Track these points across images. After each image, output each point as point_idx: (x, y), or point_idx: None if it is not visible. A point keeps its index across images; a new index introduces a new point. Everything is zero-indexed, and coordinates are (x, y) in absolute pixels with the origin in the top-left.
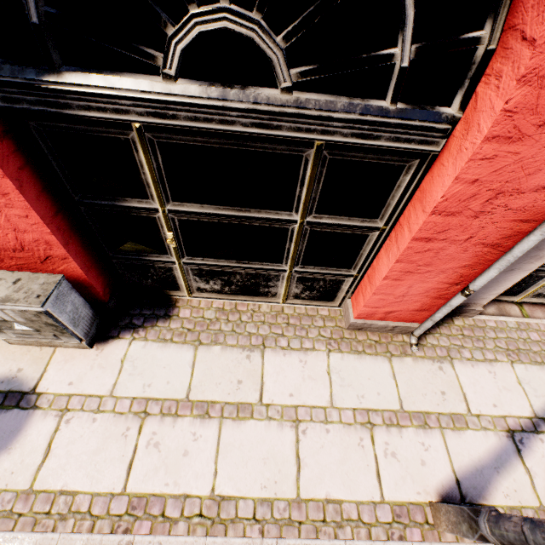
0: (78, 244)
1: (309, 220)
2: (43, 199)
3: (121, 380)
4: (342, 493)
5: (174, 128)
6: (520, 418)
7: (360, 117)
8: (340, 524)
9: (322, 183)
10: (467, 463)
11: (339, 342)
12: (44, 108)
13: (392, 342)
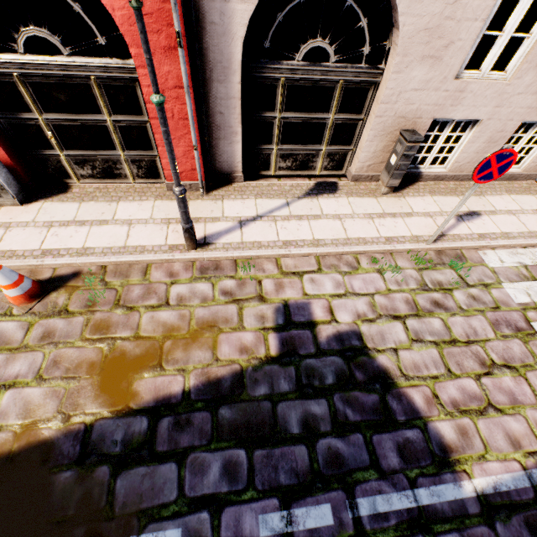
0: (4, 142)
1: (113, 119)
2: None
3: (38, 216)
4: (147, 243)
5: (31, 75)
6: (249, 217)
7: (100, 65)
8: (143, 252)
9: (106, 97)
10: (213, 232)
11: (162, 196)
12: None
13: (193, 195)
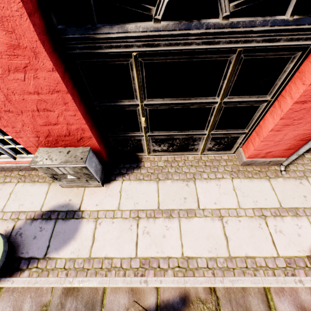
0: (95, 130)
1: (225, 100)
2: (81, 105)
3: (122, 201)
4: (254, 253)
5: (155, 52)
6: None
7: (270, 28)
8: (256, 269)
9: (236, 76)
10: None
11: (237, 173)
12: (87, 51)
13: (269, 170)
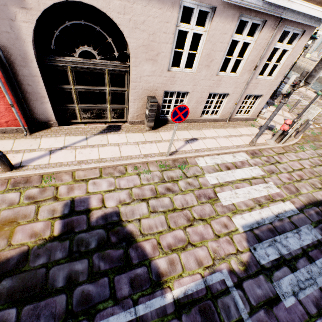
0: None
1: None
2: None
3: None
4: None
5: None
6: (58, 147)
7: None
8: None
9: None
10: (28, 158)
11: None
12: None
13: (19, 135)
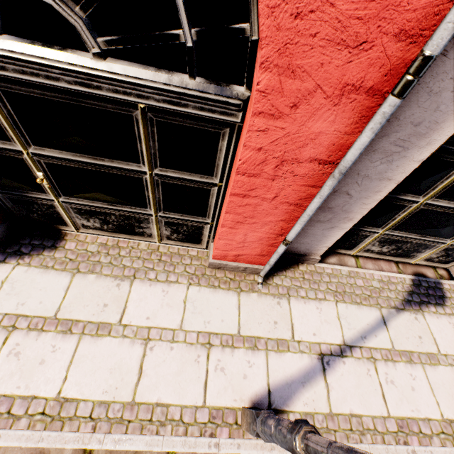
0: None
1: (156, 172)
2: None
3: None
4: (172, 398)
5: (10, 78)
6: (332, 345)
7: (165, 86)
8: (163, 423)
9: (157, 141)
10: (281, 378)
11: (200, 278)
12: None
13: (245, 280)
